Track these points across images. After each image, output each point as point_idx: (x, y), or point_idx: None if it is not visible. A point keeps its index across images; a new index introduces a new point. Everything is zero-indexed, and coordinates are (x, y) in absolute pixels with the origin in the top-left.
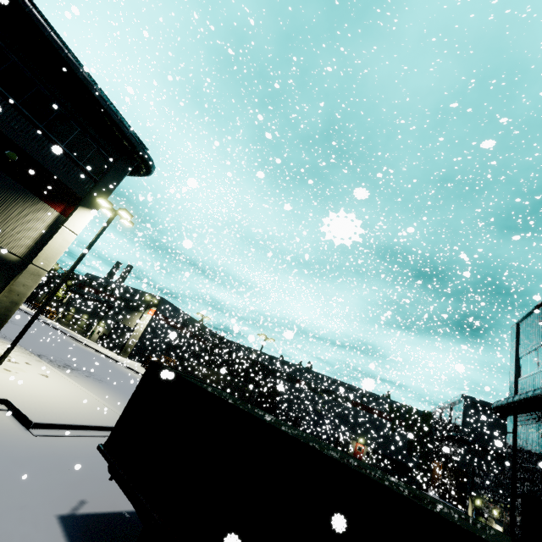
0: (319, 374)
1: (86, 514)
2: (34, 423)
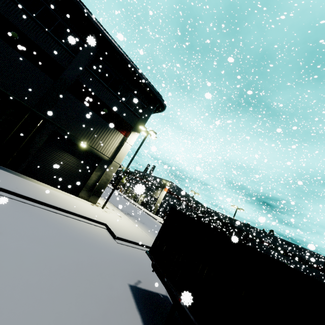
0: (281, 239)
1: (141, 288)
2: (117, 236)
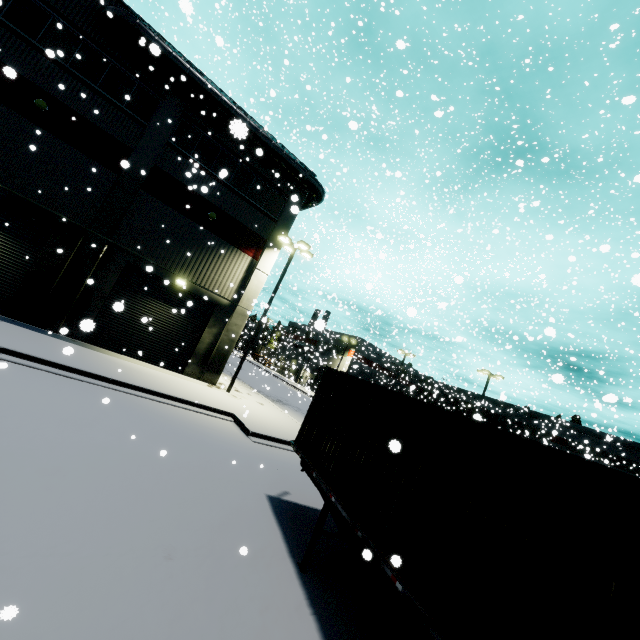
0: (591, 430)
1: (289, 501)
2: (251, 431)
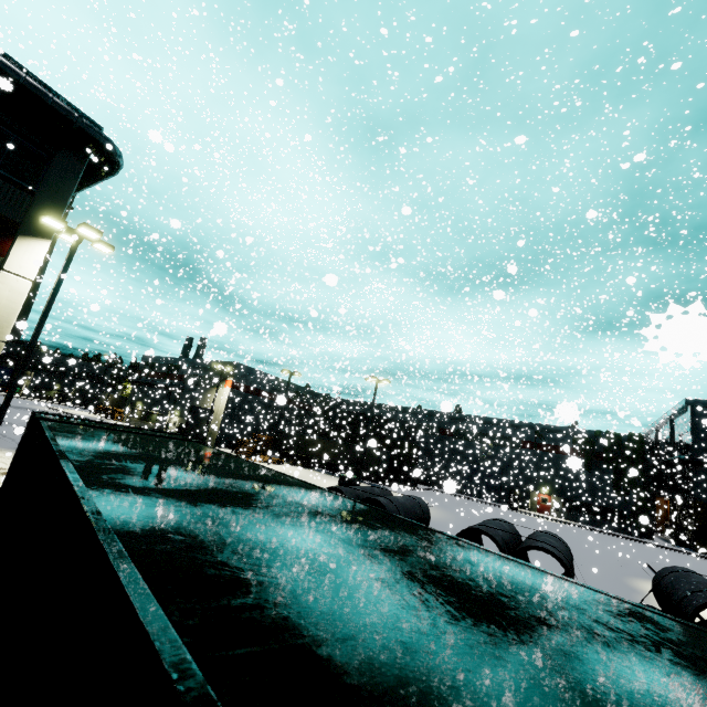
0: (469, 417)
1: None
2: None
